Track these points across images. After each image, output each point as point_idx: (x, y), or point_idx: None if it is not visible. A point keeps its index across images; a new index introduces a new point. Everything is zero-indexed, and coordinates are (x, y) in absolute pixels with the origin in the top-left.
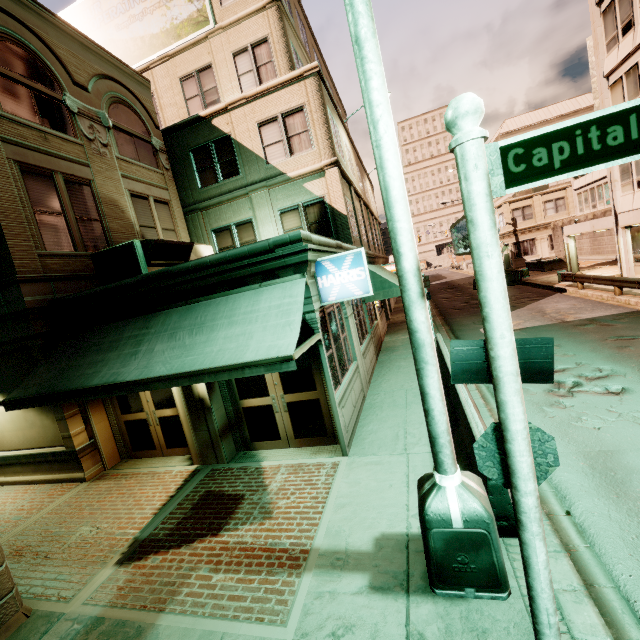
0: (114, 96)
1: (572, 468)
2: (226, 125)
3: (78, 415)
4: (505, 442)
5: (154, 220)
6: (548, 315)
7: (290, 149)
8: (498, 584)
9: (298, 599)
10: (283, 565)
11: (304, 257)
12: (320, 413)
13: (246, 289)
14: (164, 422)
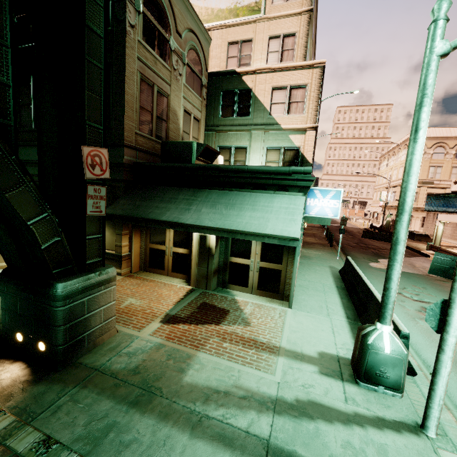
0: (192, 44)
1: (435, 353)
2: (251, 82)
3: (128, 235)
4: (450, 308)
5: (190, 129)
6: (417, 268)
7: (288, 110)
8: (399, 388)
9: (278, 366)
10: (265, 349)
11: (309, 184)
12: (279, 279)
13: (264, 192)
14: (176, 255)
